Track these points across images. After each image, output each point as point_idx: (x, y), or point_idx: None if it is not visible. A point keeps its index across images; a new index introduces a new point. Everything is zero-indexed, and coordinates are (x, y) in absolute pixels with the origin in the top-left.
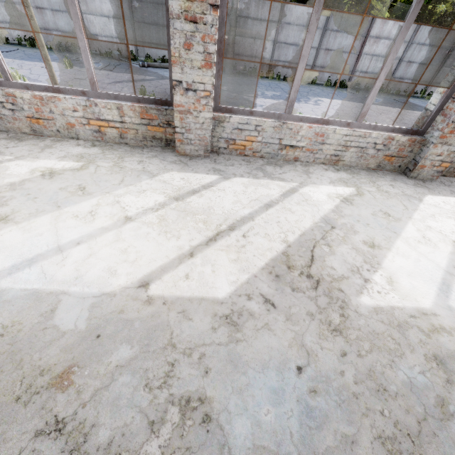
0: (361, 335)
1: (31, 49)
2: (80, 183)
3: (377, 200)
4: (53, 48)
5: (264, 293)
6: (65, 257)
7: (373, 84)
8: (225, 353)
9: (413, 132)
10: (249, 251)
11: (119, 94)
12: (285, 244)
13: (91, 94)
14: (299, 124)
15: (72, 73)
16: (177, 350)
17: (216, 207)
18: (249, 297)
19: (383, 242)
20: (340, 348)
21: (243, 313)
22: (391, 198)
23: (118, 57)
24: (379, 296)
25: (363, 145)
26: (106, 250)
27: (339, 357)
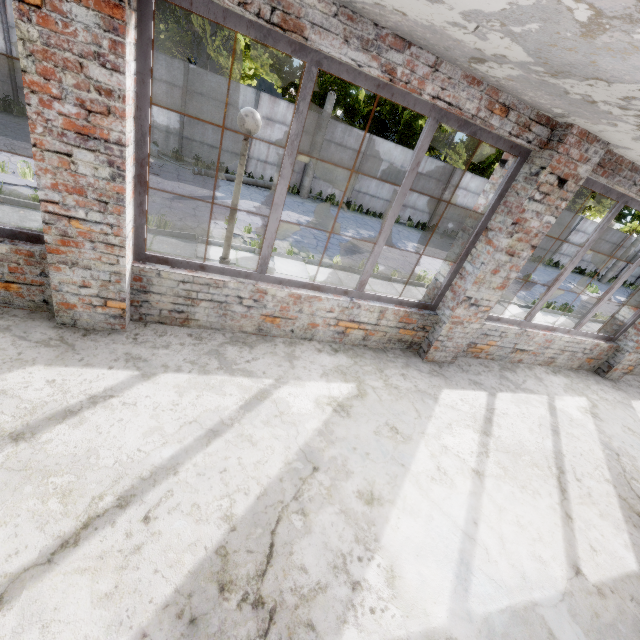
0: None
1: (7, 116)
2: (384, 420)
3: (610, 411)
4: None
5: None
6: (485, 548)
7: (596, 302)
8: None
9: (609, 339)
10: (598, 500)
11: (384, 296)
12: (611, 485)
13: (353, 294)
14: (537, 332)
15: None
16: None
17: (524, 440)
18: None
19: None
20: None
21: None
22: (616, 408)
23: (157, 153)
24: None
25: (576, 349)
26: (506, 527)
27: None
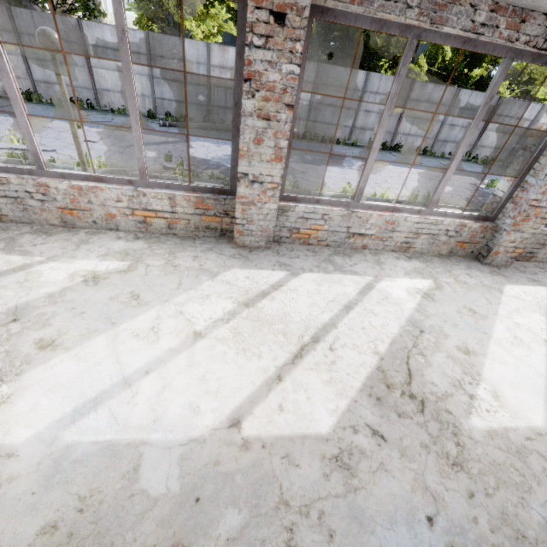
0: (483, 467)
1: (27, 104)
2: (132, 289)
3: (458, 293)
4: (54, 103)
5: (369, 422)
6: (135, 393)
7: (443, 174)
8: (346, 508)
9: (484, 218)
10: (341, 368)
11: (172, 183)
12: (377, 357)
13: (139, 183)
14: (369, 212)
15: (81, 134)
16: (291, 509)
17: (292, 313)
18: (355, 429)
19: (477, 346)
20: (466, 486)
21: (353, 451)
22: (471, 291)
23: None
24: (489, 415)
25: (435, 232)
26: (182, 379)
27: (467, 500)
